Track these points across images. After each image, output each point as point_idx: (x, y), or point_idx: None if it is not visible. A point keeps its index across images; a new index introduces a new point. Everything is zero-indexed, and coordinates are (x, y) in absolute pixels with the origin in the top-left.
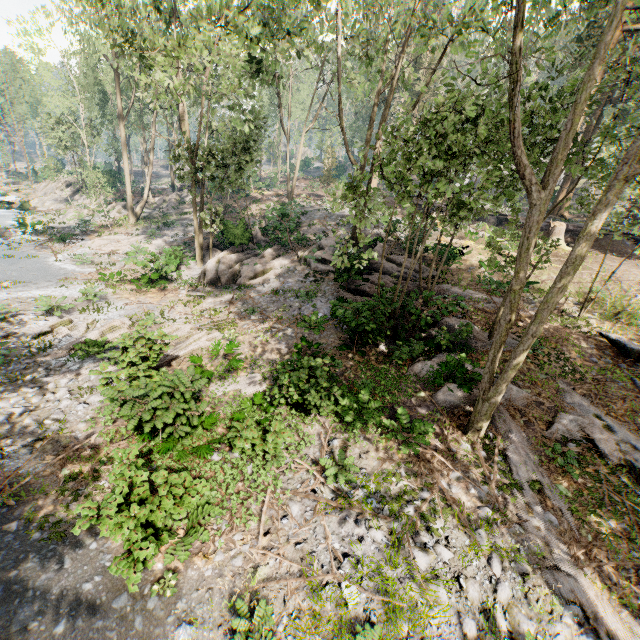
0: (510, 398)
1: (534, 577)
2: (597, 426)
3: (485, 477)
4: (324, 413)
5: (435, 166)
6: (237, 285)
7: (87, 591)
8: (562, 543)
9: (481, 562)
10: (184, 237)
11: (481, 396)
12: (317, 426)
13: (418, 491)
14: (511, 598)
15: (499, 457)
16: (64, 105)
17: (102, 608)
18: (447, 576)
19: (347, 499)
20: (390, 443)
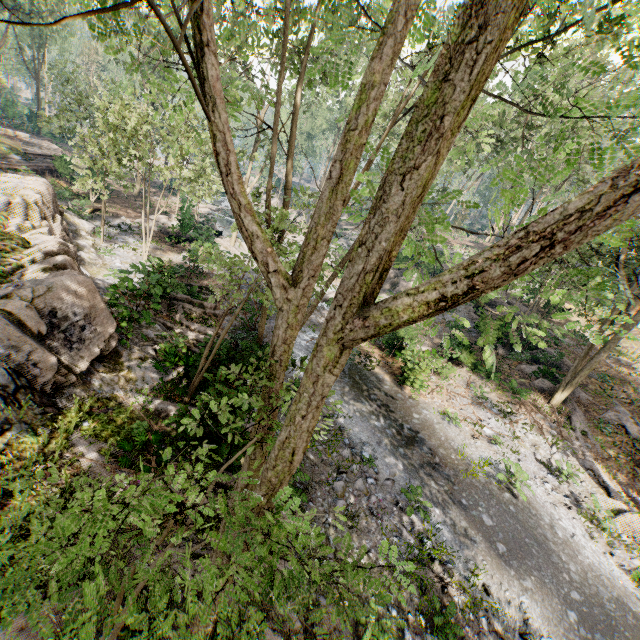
0: (579, 397)
1: (572, 459)
2: (629, 422)
3: (555, 422)
4: (468, 370)
5: (571, 261)
6: (395, 291)
7: (386, 388)
8: (590, 454)
9: (547, 446)
10: (348, 248)
11: (563, 384)
12: (463, 375)
13: (518, 415)
14: (559, 460)
15: (565, 417)
16: (285, 137)
17: (394, 394)
18: (529, 444)
19: (482, 404)
20: (503, 394)
